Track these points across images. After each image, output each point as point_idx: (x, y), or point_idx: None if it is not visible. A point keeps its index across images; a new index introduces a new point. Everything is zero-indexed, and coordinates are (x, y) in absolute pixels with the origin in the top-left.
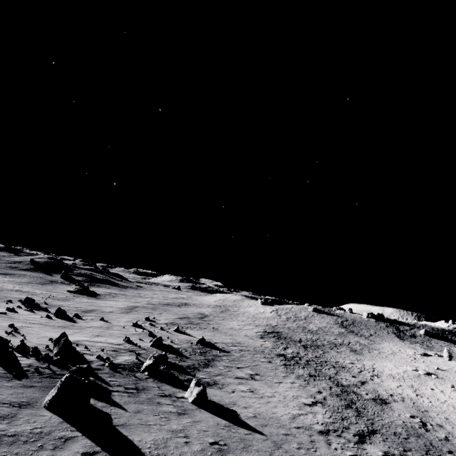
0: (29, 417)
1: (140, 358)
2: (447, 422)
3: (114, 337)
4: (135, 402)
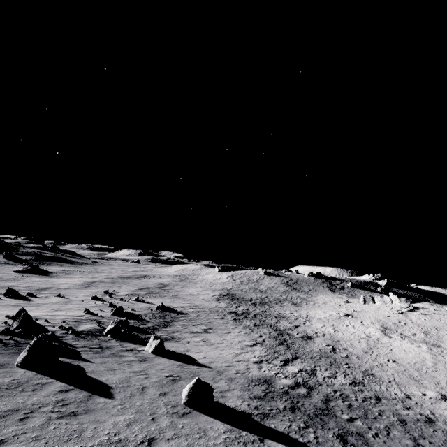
0: (5, 373)
1: (102, 325)
2: (350, 346)
3: (74, 310)
4: (101, 357)
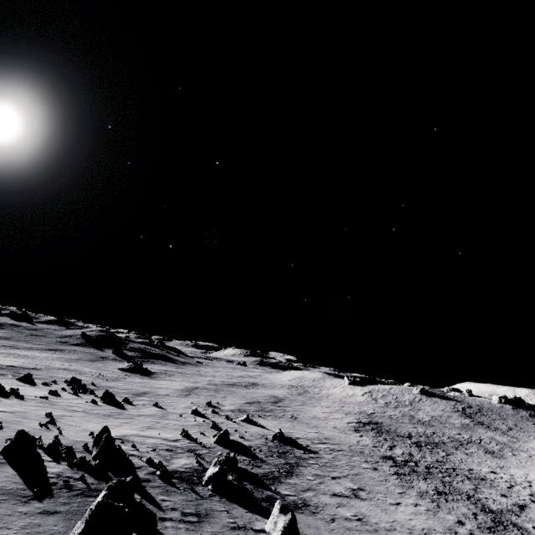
0: None
1: (202, 462)
2: None
3: (169, 429)
4: None
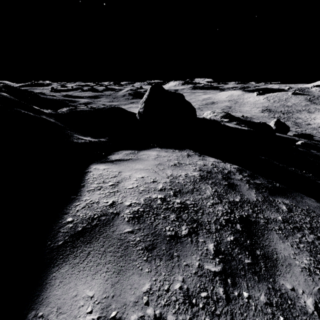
0: None
1: None
2: None
3: None
4: None
